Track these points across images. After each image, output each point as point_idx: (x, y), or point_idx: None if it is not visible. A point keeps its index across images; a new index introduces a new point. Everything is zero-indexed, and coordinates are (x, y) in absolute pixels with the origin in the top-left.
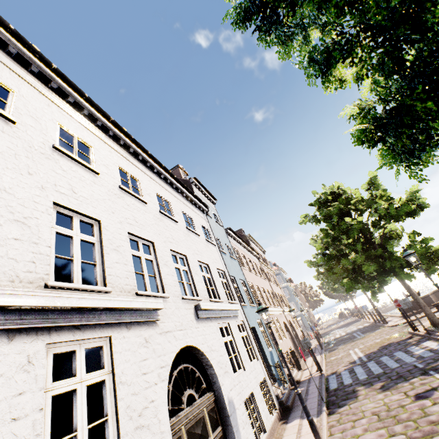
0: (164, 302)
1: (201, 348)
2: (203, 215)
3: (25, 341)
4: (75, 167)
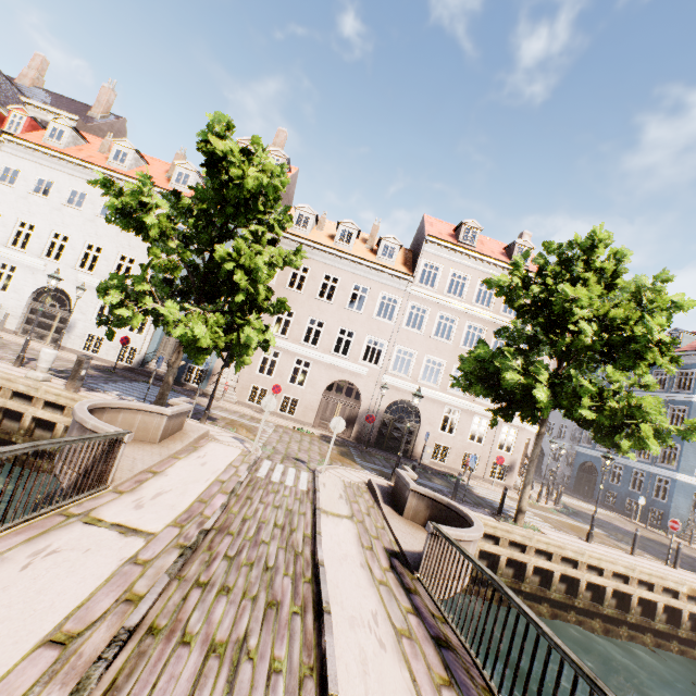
0: (56, 266)
1: (69, 293)
2: None
3: None
4: (37, 200)
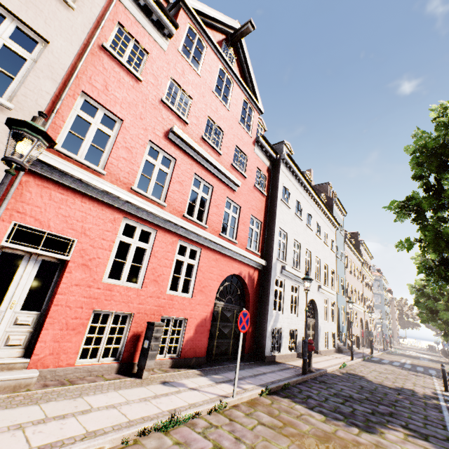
0: None
1: (316, 302)
2: (334, 229)
3: (289, 280)
4: (298, 220)
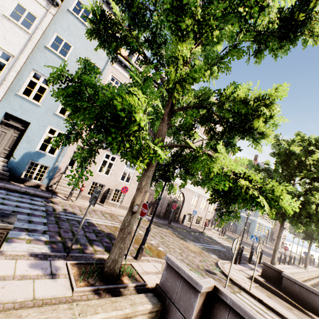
0: None
1: None
2: (47, 3)
3: None
4: None
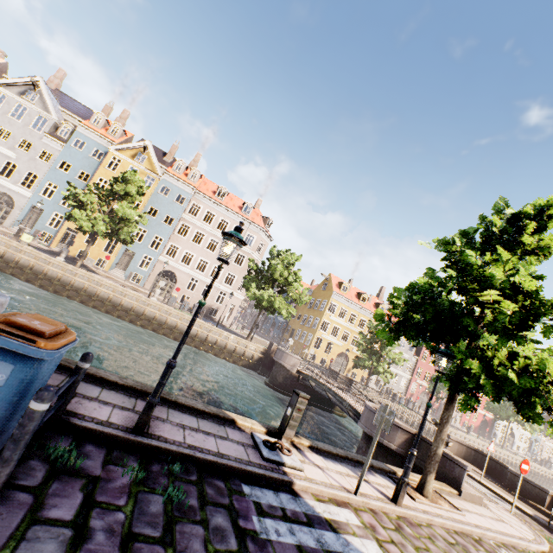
0: (512, 425)
1: (514, 433)
2: None
3: (502, 423)
4: None
